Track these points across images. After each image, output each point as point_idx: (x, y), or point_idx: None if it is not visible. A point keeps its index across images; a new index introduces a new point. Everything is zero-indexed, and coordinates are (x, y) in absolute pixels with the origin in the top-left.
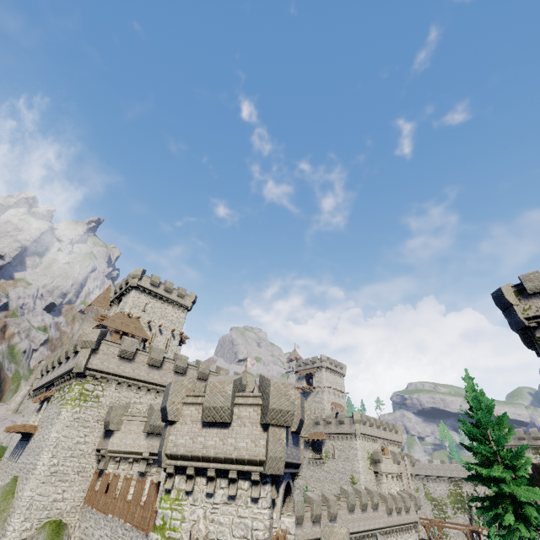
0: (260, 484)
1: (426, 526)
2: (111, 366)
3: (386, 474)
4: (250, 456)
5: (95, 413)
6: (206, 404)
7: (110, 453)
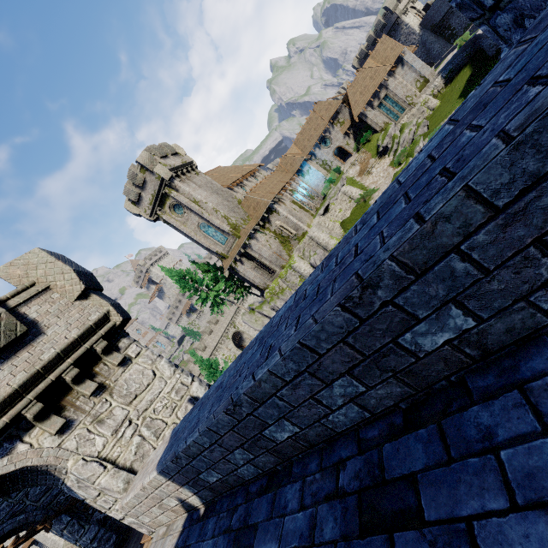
0: None
1: None
2: None
3: None
4: None
5: None
6: None
7: None
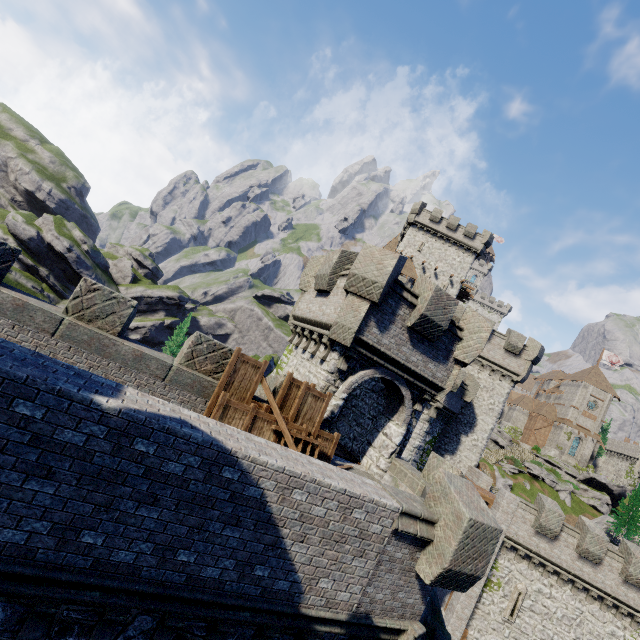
0: (328, 349)
1: None
2: None
3: None
4: (326, 321)
5: None
6: (317, 273)
7: None
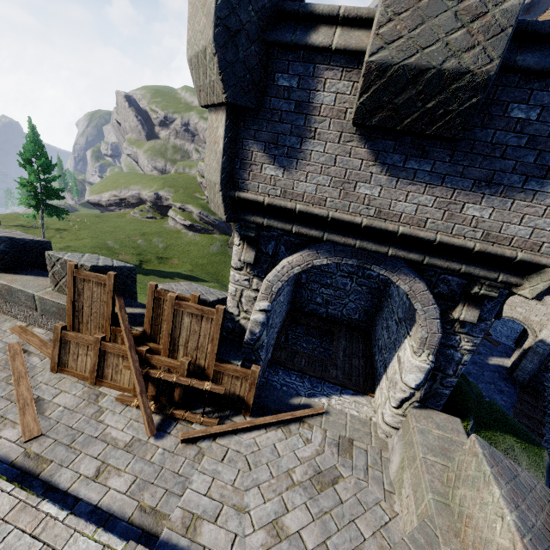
0: (234, 229)
1: None
2: None
3: None
4: None
5: None
6: None
7: None
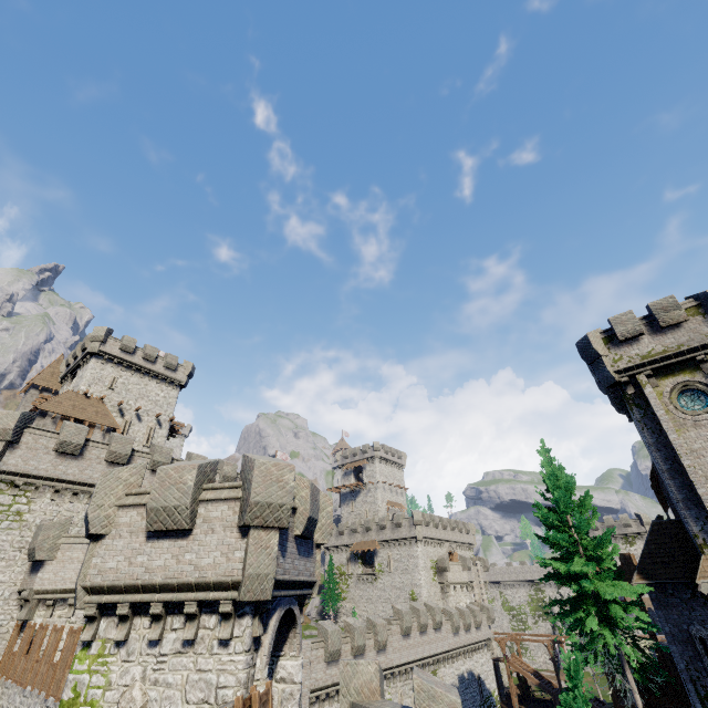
0: (233, 618)
1: (501, 642)
2: (43, 466)
3: (454, 585)
4: (218, 577)
5: (16, 537)
6: (151, 504)
7: (37, 595)
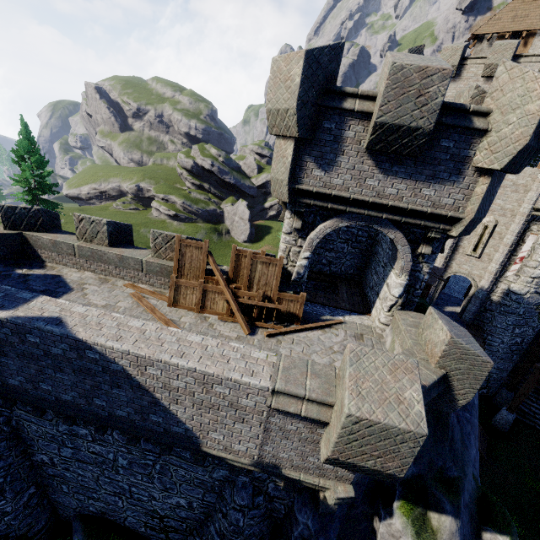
0: (283, 209)
1: None
2: None
3: None
4: None
5: None
6: None
7: None
